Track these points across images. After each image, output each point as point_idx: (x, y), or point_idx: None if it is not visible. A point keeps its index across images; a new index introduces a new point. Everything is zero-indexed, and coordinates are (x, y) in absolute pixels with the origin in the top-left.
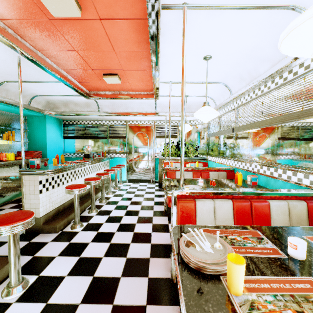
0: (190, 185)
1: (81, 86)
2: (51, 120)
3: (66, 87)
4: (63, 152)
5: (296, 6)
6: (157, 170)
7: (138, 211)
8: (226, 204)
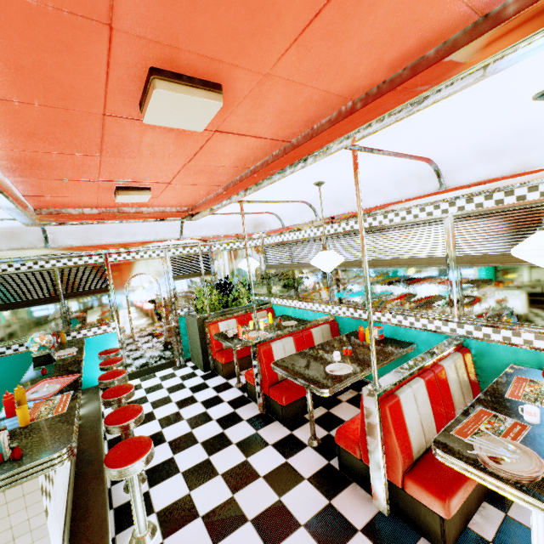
0: (329, 364)
1: (26, 201)
2: None
3: None
4: None
5: (431, 161)
6: (185, 339)
7: (222, 434)
8: (421, 385)
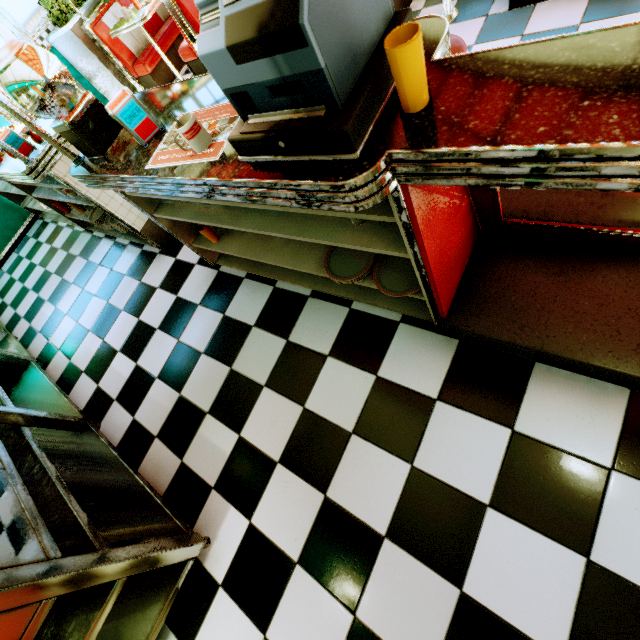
0: None
1: None
2: None
3: None
4: None
5: None
6: (86, 85)
7: None
8: None
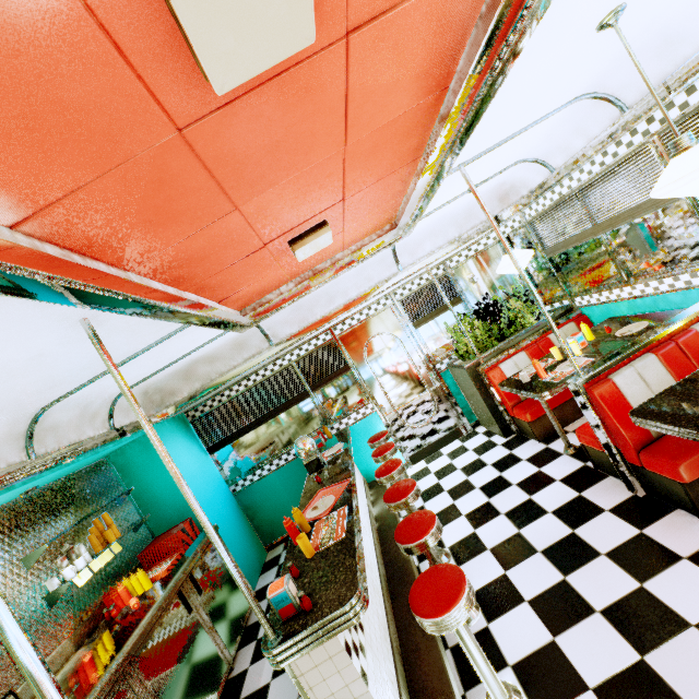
0: None
1: (225, 308)
2: (167, 430)
3: (195, 332)
4: (228, 486)
5: None
6: (460, 399)
7: (573, 538)
8: None
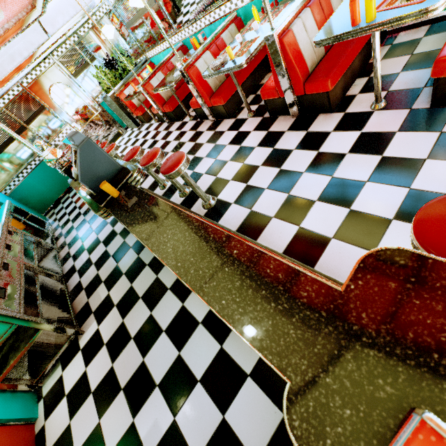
0: (176, 73)
1: None
2: None
3: None
4: None
5: None
6: (115, 117)
7: (154, 141)
8: (207, 55)
